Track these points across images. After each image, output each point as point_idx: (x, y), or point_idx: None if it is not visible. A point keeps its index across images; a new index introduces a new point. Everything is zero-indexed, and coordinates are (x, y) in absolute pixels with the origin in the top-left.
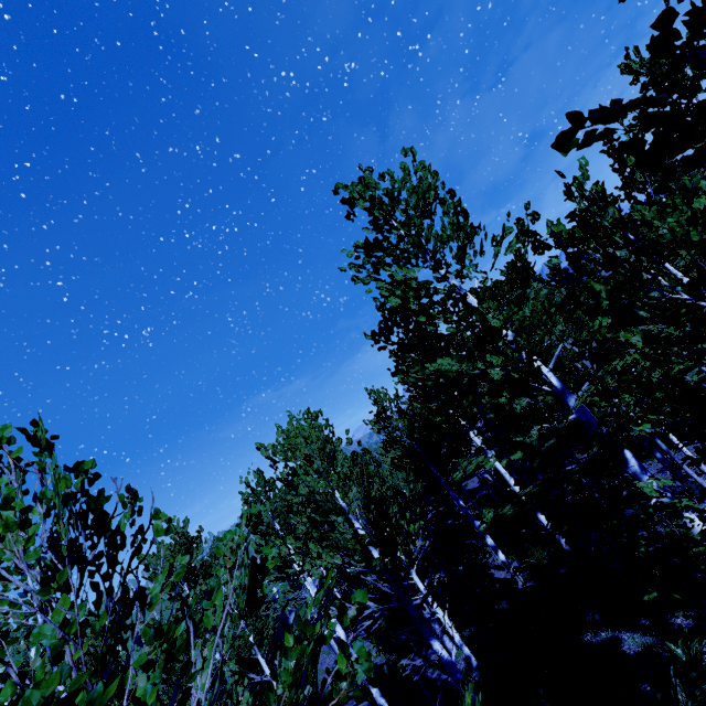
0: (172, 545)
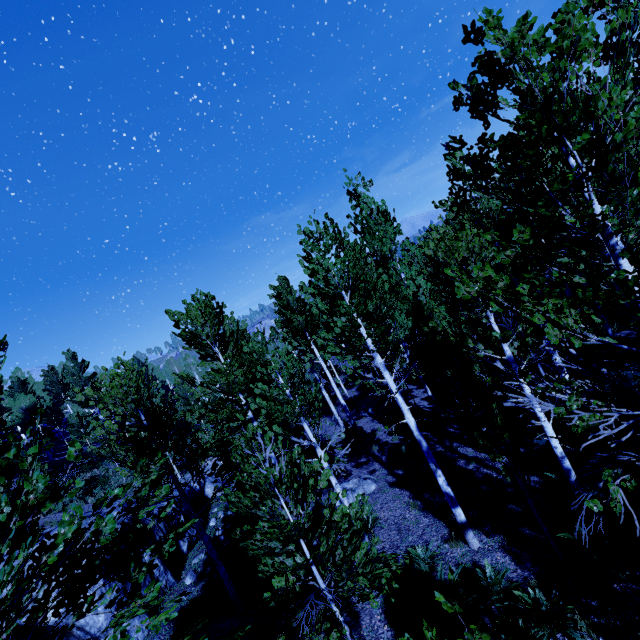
0: (202, 307)
